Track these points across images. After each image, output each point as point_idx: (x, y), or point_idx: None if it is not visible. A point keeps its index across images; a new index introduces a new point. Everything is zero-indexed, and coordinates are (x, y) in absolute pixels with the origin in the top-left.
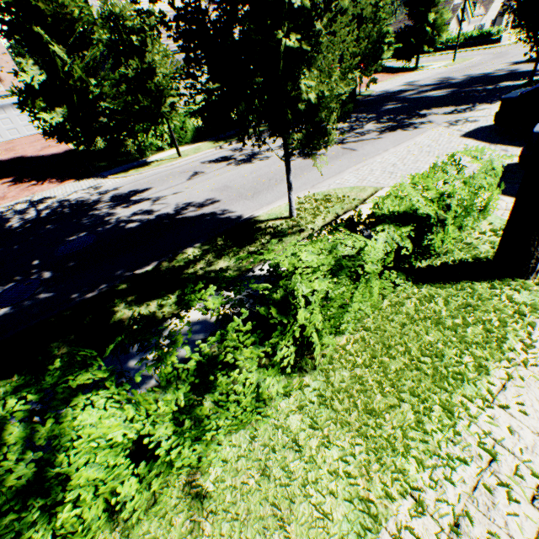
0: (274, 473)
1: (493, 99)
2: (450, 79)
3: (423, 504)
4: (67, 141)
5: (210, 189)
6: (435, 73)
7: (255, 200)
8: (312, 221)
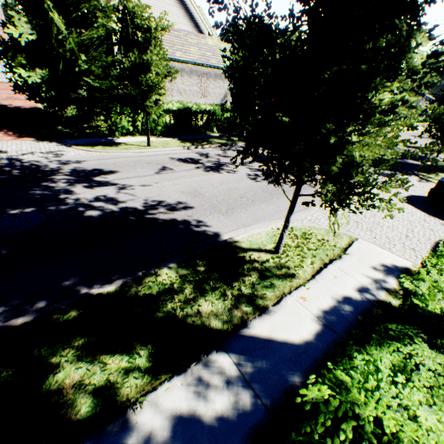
0: None
1: (407, 172)
2: None
3: None
4: (38, 100)
5: (181, 191)
6: None
7: (230, 217)
8: (301, 264)
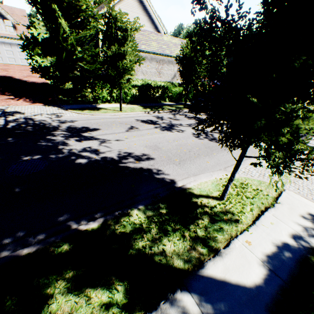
0: None
1: None
2: None
3: None
4: (47, 78)
5: (145, 145)
6: None
7: (182, 167)
8: (242, 210)
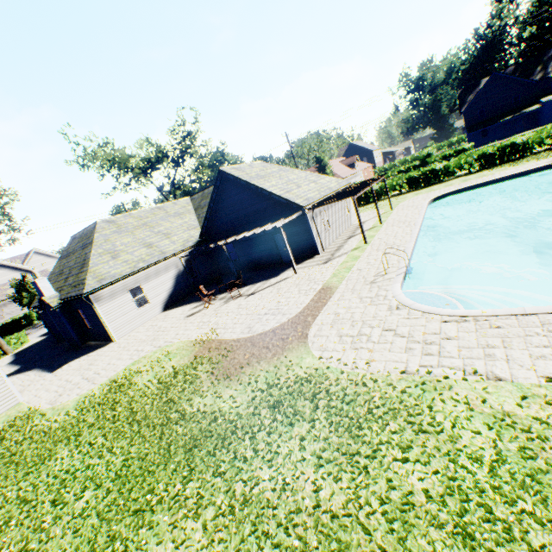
0: None
1: None
2: None
3: None
4: None
5: None
6: None
7: None
8: None
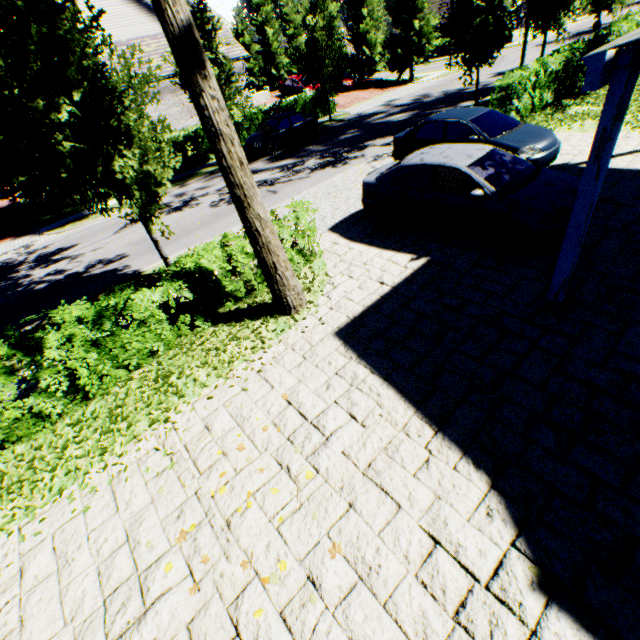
0: (37, 462)
1: None
2: (427, 97)
3: (105, 465)
4: (1, 197)
5: (128, 244)
6: (422, 88)
7: (158, 254)
8: None
